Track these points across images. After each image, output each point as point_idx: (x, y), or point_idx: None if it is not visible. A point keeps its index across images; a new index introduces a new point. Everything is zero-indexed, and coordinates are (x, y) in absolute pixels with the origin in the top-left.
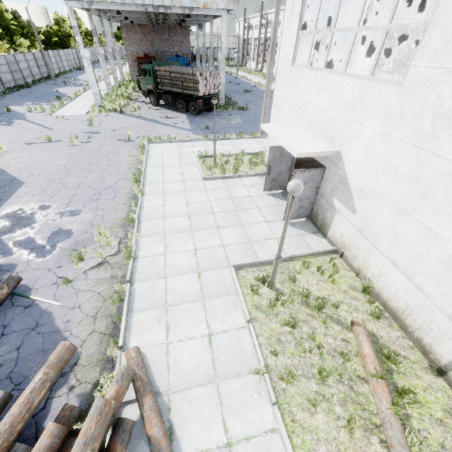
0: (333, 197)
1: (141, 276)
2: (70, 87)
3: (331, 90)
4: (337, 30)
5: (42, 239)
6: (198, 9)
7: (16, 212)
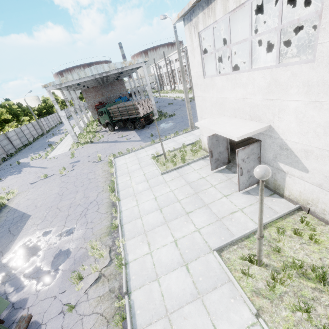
0: (278, 162)
1: (135, 283)
2: (57, 136)
3: (244, 84)
4: (234, 44)
5: (47, 265)
6: (127, 67)
7: (26, 243)
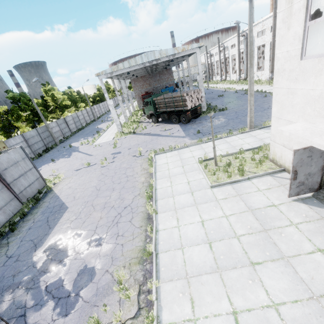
0: None
1: None
2: (105, 123)
3: None
4: None
5: (69, 283)
6: (179, 53)
7: (57, 242)
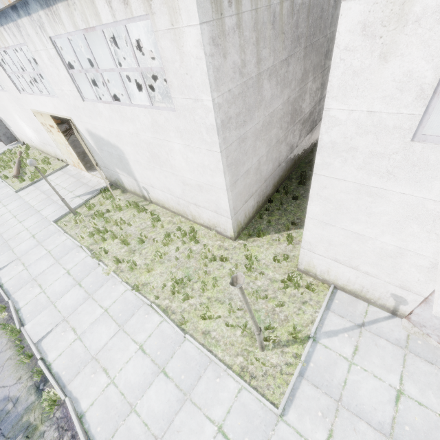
0: (9, 127)
1: None
2: None
3: None
4: None
5: None
6: None
7: None
